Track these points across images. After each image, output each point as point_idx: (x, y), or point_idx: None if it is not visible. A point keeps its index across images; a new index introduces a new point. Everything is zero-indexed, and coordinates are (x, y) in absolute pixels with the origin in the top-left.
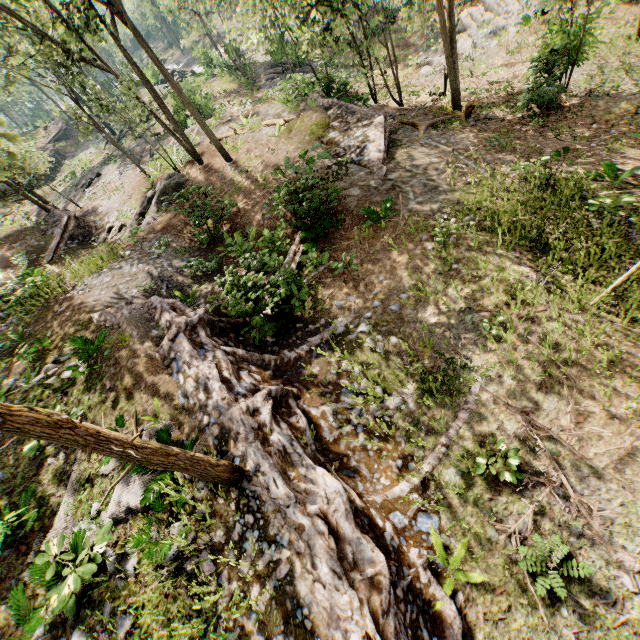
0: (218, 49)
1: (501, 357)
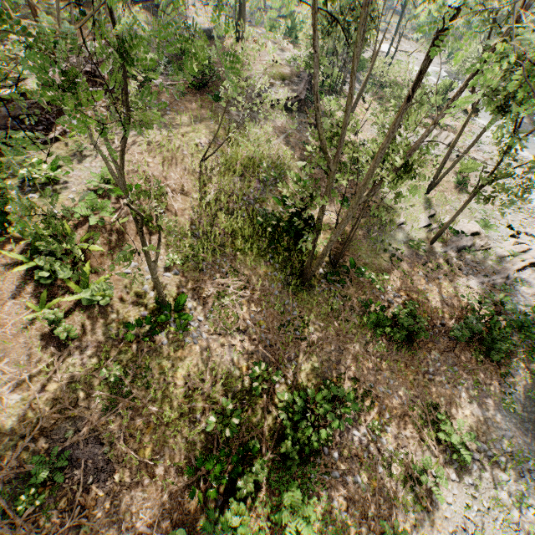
0: None
1: (157, 137)
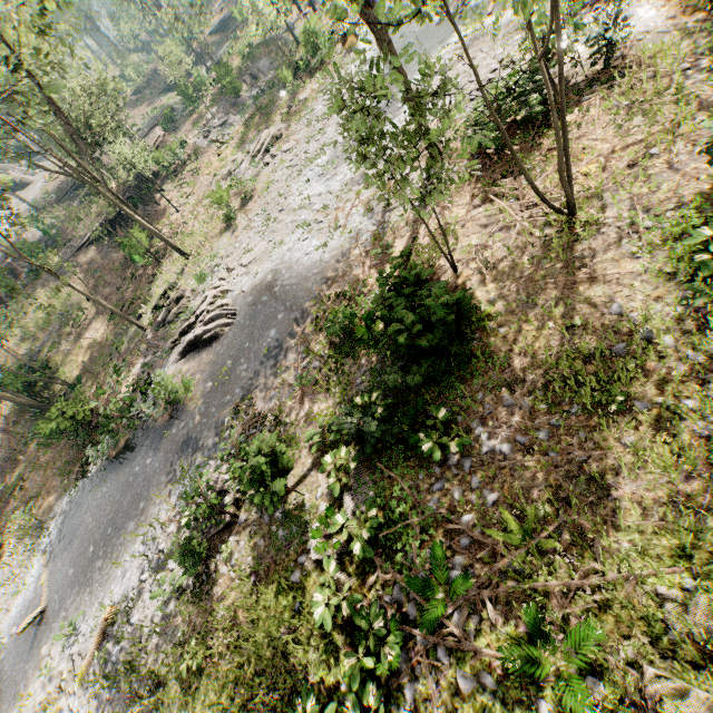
0: None
1: None
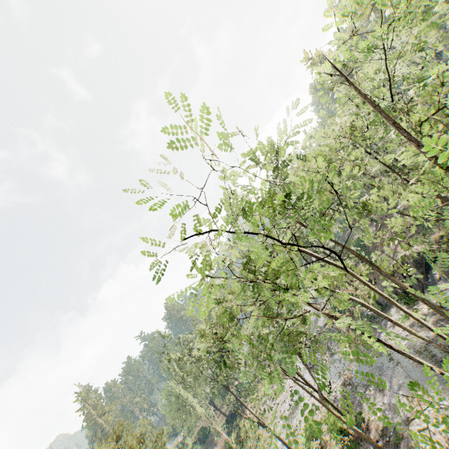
0: None
1: None
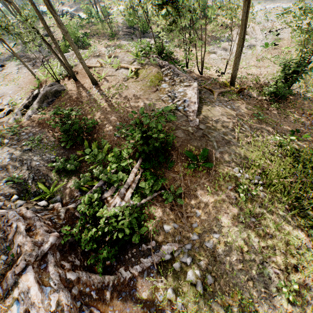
0: (96, 8)
1: None
